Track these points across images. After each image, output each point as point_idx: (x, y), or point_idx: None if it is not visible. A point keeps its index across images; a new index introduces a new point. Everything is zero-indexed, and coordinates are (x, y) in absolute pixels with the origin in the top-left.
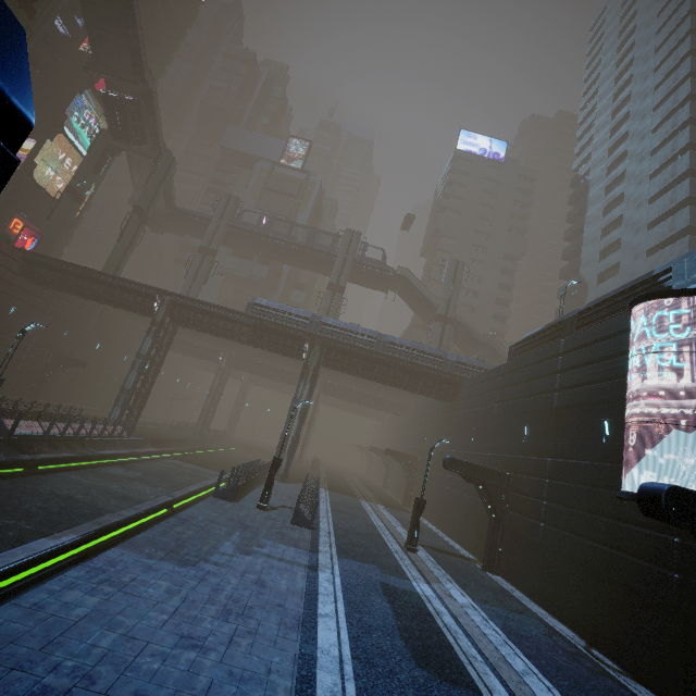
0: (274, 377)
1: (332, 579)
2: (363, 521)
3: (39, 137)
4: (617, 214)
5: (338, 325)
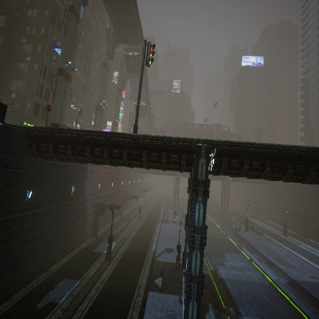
0: None
1: (286, 247)
2: (263, 228)
3: (112, 120)
4: None
5: None
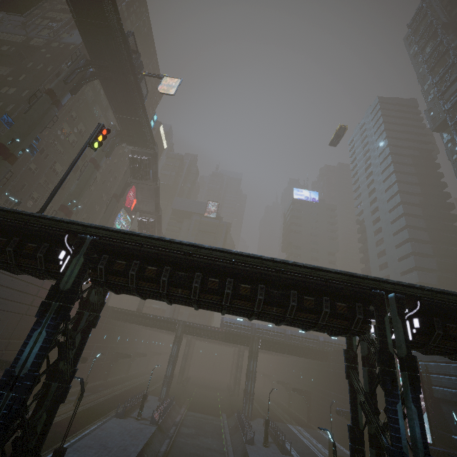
0: (218, 342)
1: None
2: (302, 443)
3: None
4: (382, 248)
5: (265, 328)
